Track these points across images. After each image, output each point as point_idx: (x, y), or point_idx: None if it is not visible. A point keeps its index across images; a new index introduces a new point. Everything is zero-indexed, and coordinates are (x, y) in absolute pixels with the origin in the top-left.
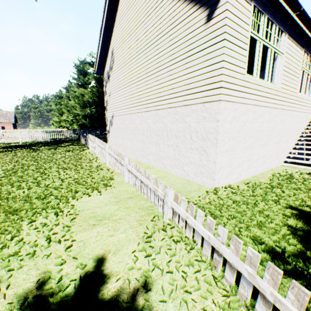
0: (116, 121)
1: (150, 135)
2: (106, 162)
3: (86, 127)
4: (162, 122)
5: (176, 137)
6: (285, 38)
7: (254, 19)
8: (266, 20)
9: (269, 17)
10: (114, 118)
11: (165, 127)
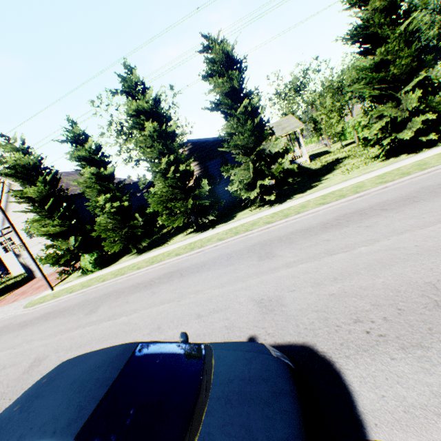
0: None
1: None
2: None
3: None
4: None
5: None
6: (12, 237)
7: (1, 244)
8: (3, 241)
9: (4, 240)
10: None
11: None
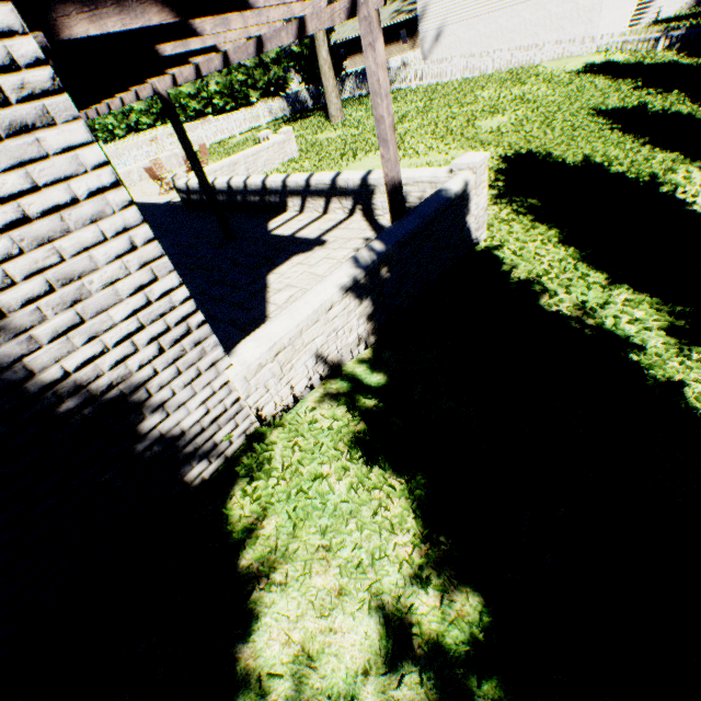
0: (453, 32)
1: (525, 30)
2: (487, 71)
3: (271, 92)
4: (544, 10)
5: (561, 20)
6: None
7: None
8: None
9: None
10: (447, 30)
11: (548, 14)
